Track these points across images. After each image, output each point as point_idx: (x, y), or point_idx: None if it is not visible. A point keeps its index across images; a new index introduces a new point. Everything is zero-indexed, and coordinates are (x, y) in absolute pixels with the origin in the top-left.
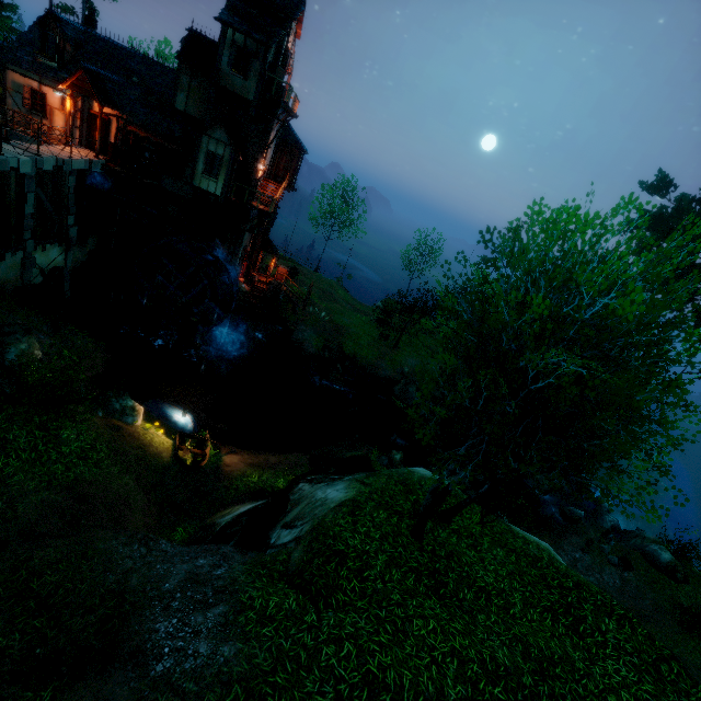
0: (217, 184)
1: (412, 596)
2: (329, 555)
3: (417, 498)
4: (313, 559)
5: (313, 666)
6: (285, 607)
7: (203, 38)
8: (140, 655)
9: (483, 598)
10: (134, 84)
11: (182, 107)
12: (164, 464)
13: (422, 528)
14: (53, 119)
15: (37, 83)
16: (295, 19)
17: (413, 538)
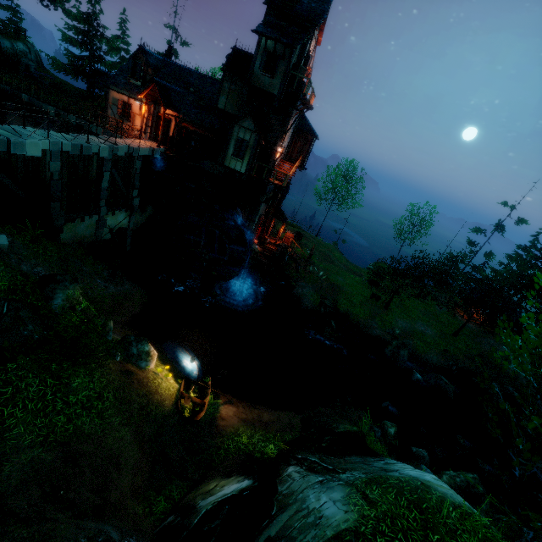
0: (242, 164)
1: None
2: None
3: None
4: None
5: None
6: None
7: (243, 53)
8: None
9: None
10: (190, 93)
11: (222, 107)
12: (165, 414)
13: None
14: (134, 122)
15: (127, 97)
16: (318, 25)
17: None
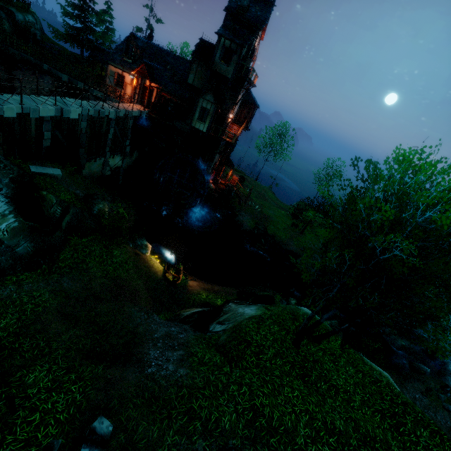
0: (204, 125)
1: (287, 375)
2: (241, 341)
3: (299, 323)
4: (232, 341)
5: (225, 392)
6: (213, 360)
7: (207, 43)
8: (141, 362)
9: (333, 391)
10: (167, 70)
11: (191, 82)
12: (158, 278)
13: (299, 340)
14: (126, 89)
15: (121, 71)
16: (261, 29)
17: (293, 345)
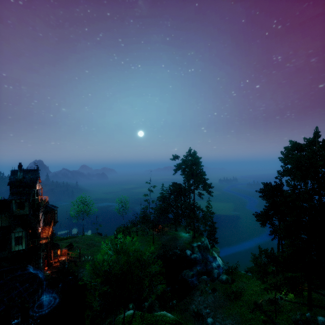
0: (22, 245)
1: None
2: None
3: None
4: None
5: None
6: None
7: (3, 201)
8: None
9: None
10: None
11: None
12: None
13: None
14: None
15: None
16: (36, 184)
17: None
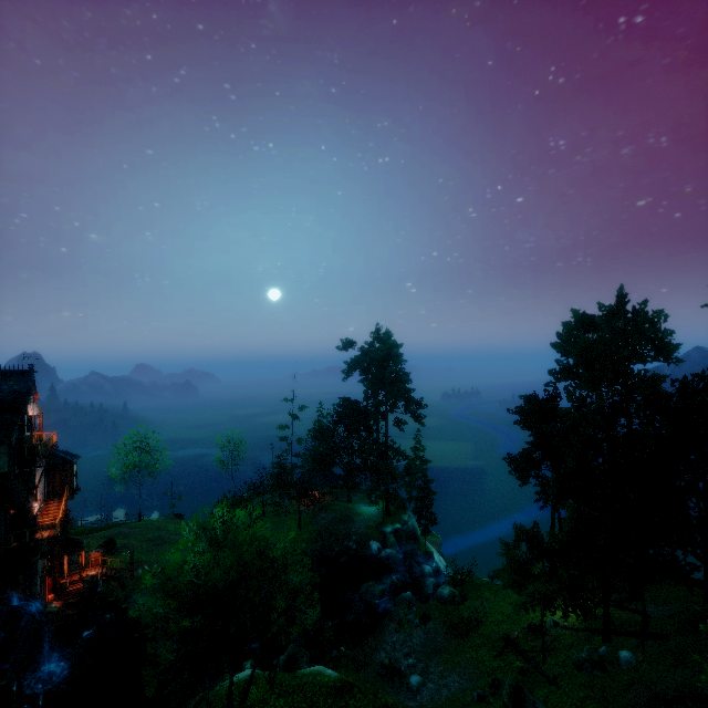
0: None
1: None
2: None
3: None
4: None
5: None
6: None
7: None
8: None
9: None
10: None
11: None
12: None
13: None
14: None
15: None
16: (28, 404)
17: None
